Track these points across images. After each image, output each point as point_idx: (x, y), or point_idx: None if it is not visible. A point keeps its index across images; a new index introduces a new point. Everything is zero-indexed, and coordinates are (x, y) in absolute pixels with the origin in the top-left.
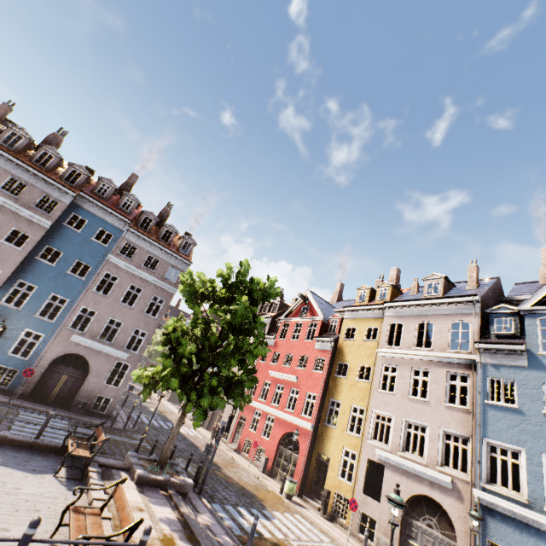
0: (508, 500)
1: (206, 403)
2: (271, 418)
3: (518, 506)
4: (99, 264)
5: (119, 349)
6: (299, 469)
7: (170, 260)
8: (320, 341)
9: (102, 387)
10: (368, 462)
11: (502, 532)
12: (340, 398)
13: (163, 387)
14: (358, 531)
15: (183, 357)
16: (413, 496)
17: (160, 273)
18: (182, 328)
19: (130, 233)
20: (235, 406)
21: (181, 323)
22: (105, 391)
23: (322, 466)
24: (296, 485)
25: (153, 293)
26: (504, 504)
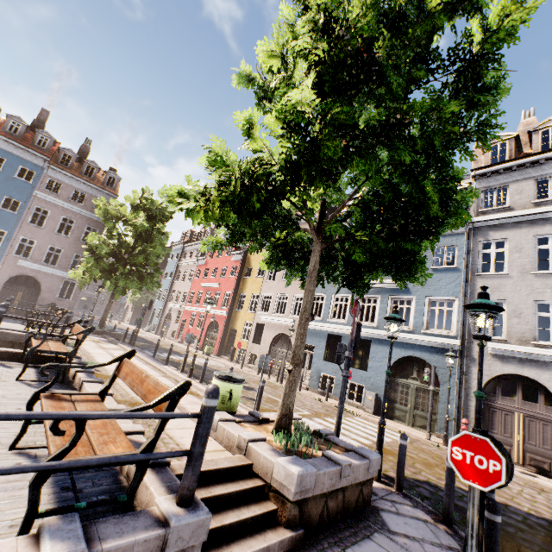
0: (314, 322)
1: (122, 284)
2: (203, 315)
3: (316, 322)
4: (27, 199)
5: (63, 271)
6: (218, 341)
7: (96, 194)
8: (235, 255)
9: (56, 300)
10: (257, 325)
11: (309, 338)
12: (246, 292)
13: (90, 276)
14: (248, 363)
15: (103, 258)
16: (277, 336)
17: (89, 206)
18: (100, 239)
19: (51, 170)
20: (149, 289)
21: (99, 236)
22: (59, 303)
23: (234, 336)
24: (216, 350)
25: (85, 223)
26: (311, 324)
